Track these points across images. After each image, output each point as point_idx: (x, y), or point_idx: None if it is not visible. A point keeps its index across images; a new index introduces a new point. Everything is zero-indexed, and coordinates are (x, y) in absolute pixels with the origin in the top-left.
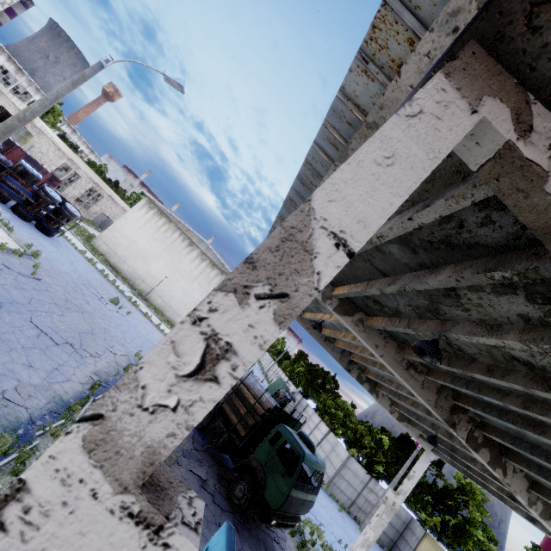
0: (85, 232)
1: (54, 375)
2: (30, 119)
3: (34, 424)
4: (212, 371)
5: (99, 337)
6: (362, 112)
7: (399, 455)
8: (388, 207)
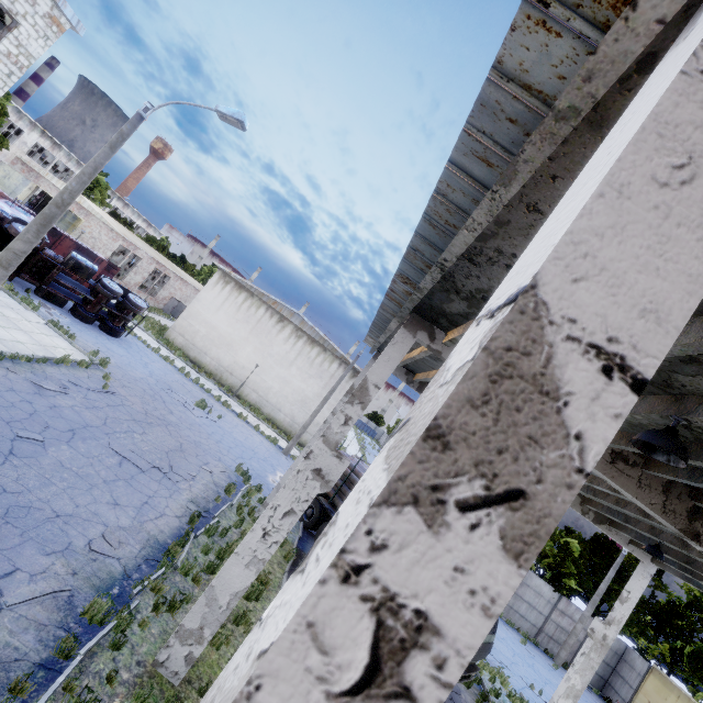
0: (156, 325)
1: (145, 511)
2: (69, 202)
3: (129, 578)
4: (396, 676)
5: (190, 454)
6: (537, 96)
7: (595, 563)
8: (700, 271)
